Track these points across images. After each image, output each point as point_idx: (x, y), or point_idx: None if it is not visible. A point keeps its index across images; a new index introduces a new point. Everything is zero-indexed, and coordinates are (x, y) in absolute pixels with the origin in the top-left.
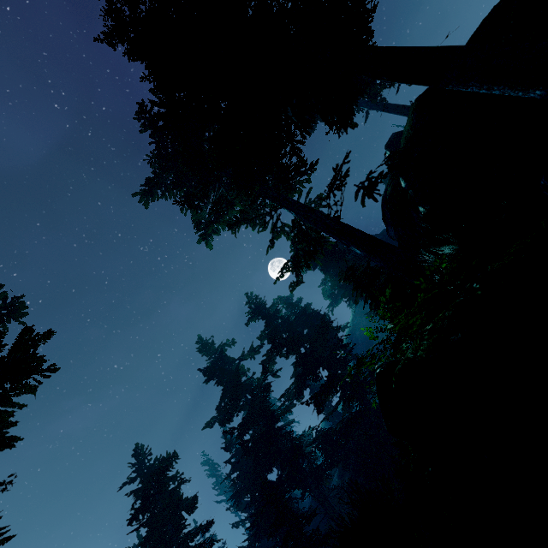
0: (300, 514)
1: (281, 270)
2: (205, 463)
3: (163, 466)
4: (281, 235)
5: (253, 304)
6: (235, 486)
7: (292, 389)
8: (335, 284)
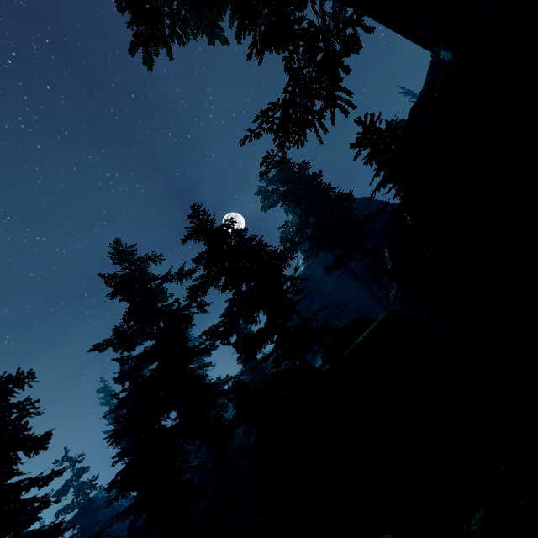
0: (189, 468)
1: (260, 116)
2: (101, 390)
3: (0, 387)
4: (279, 47)
5: (198, 220)
6: (119, 425)
7: (219, 327)
8: (303, 223)
